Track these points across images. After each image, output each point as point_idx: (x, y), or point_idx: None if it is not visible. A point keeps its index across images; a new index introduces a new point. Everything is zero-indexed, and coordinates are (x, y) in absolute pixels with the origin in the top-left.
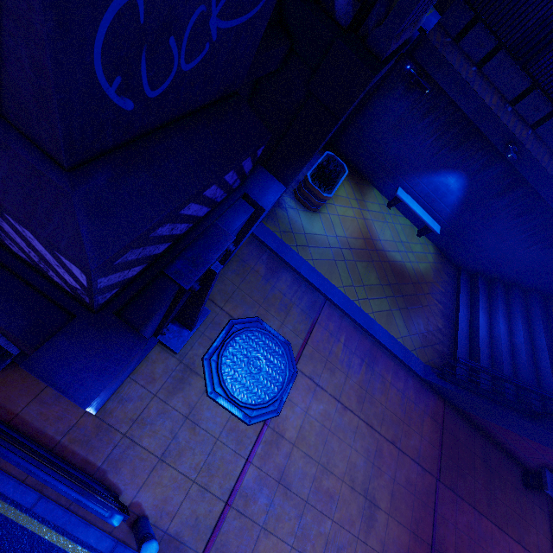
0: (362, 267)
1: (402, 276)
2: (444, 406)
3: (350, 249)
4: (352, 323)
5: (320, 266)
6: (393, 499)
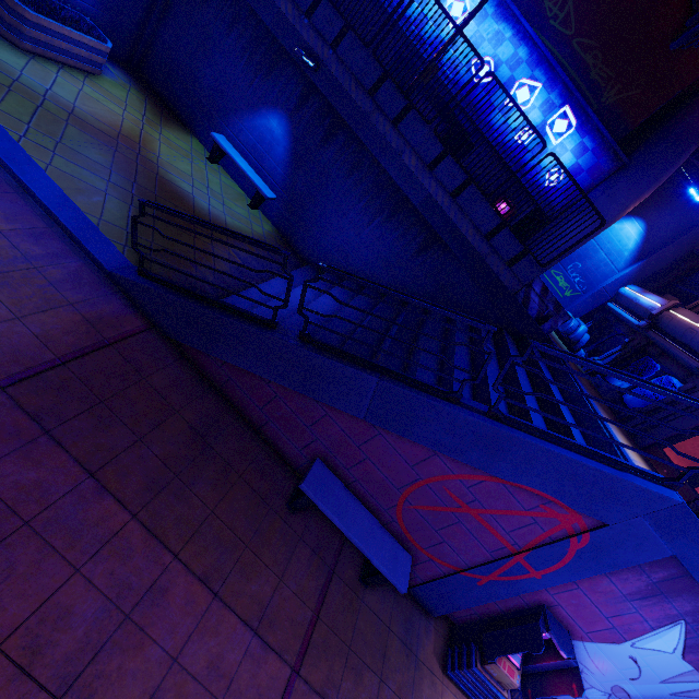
0: (80, 136)
1: (175, 197)
2: (145, 330)
3: (70, 113)
4: None
5: None
6: None
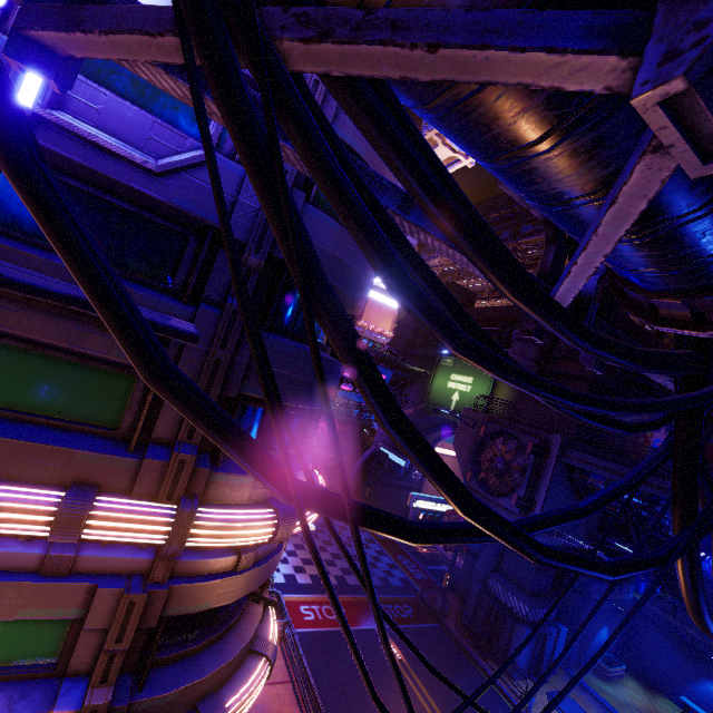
0: None
1: None
2: None
3: (637, 709)
4: None
5: (611, 702)
6: None
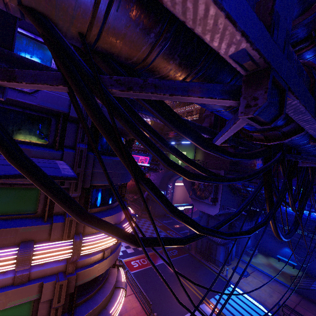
0: (267, 268)
1: (283, 272)
2: (302, 297)
3: (263, 264)
4: (264, 274)
5: (254, 265)
6: (278, 298)
